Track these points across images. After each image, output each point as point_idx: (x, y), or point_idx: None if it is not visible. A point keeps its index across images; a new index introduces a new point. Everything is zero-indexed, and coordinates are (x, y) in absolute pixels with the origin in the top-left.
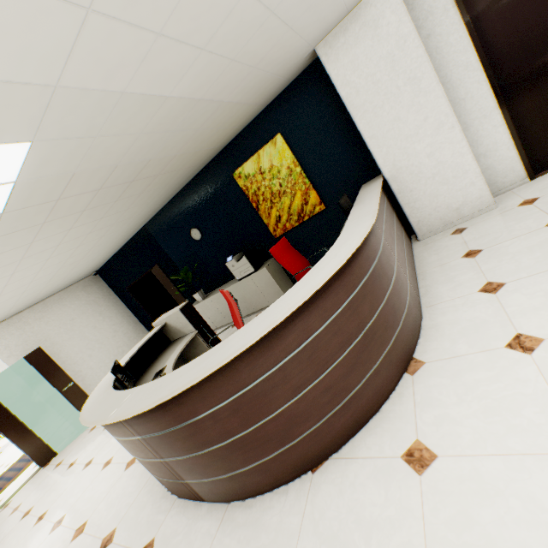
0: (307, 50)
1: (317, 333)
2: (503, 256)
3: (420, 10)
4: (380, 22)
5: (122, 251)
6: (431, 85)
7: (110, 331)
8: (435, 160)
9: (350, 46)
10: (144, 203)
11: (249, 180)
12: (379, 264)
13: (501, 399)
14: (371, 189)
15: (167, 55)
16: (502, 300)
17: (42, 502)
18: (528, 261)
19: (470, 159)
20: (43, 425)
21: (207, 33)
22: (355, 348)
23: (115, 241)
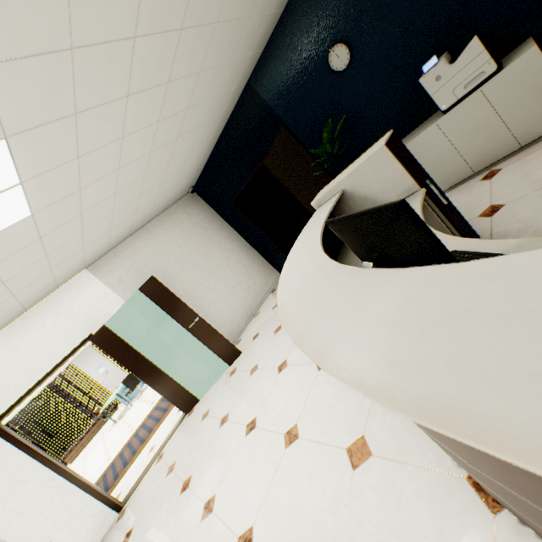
0: None
1: None
2: None
3: None
4: None
5: (219, 145)
6: None
7: (222, 259)
8: None
9: None
10: None
11: None
12: None
13: None
14: None
15: None
16: None
17: (201, 473)
18: None
19: None
20: (176, 367)
21: None
22: None
23: (212, 112)
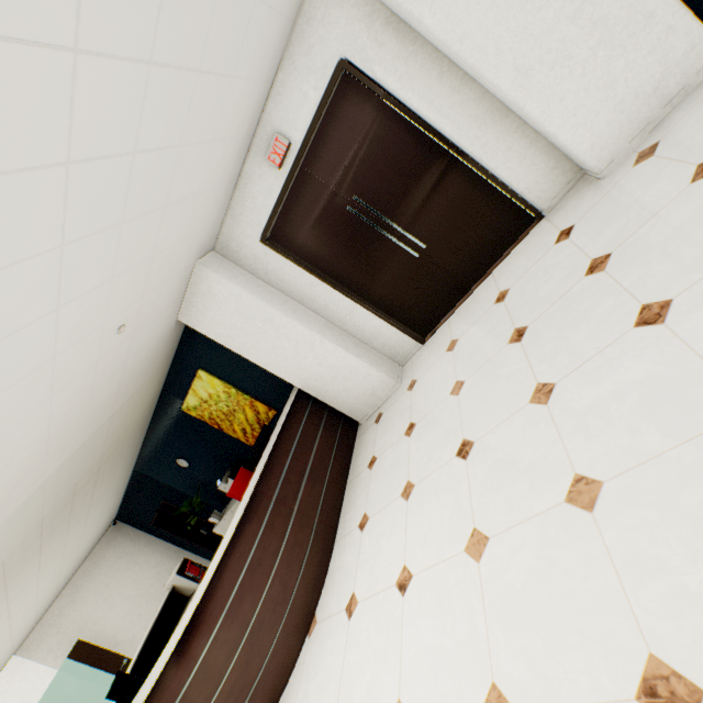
0: (171, 327)
1: (203, 656)
2: (380, 474)
3: (247, 258)
4: (214, 291)
5: (127, 495)
6: (283, 320)
7: (152, 577)
8: (327, 366)
9: (203, 311)
10: (109, 476)
11: (199, 409)
12: (259, 548)
13: (327, 673)
14: (283, 415)
15: (17, 491)
16: (361, 542)
17: None
18: (384, 488)
19: (353, 359)
20: None
21: (41, 456)
22: (245, 646)
23: (109, 502)
